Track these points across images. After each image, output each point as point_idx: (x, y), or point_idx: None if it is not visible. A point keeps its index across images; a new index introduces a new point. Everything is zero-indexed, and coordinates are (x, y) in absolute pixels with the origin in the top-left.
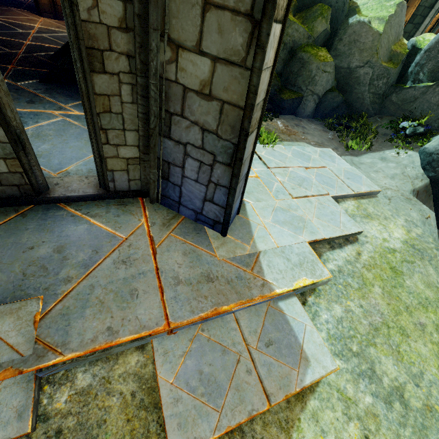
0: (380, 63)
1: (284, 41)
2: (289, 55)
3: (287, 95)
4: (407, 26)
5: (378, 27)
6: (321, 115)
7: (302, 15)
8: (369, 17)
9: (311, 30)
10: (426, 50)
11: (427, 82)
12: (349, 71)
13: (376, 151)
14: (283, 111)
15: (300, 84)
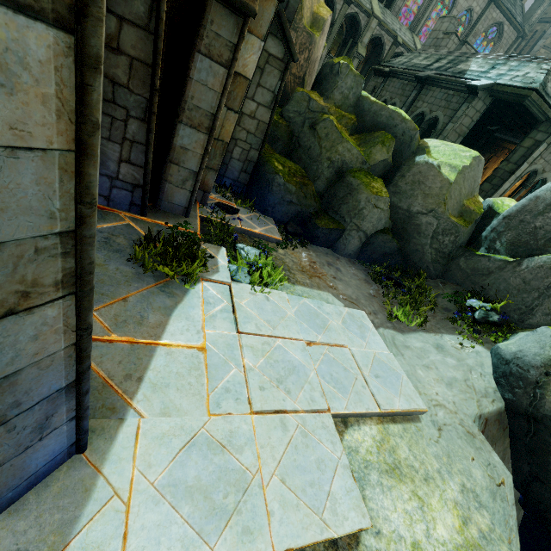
0: (447, 216)
1: (331, 158)
2: (337, 175)
3: (324, 221)
4: (484, 184)
5: (449, 174)
6: (367, 258)
7: (360, 137)
8: (439, 161)
9: (368, 155)
10: (506, 216)
11: (505, 255)
12: (408, 215)
13: (431, 331)
14: (316, 240)
15: (344, 213)
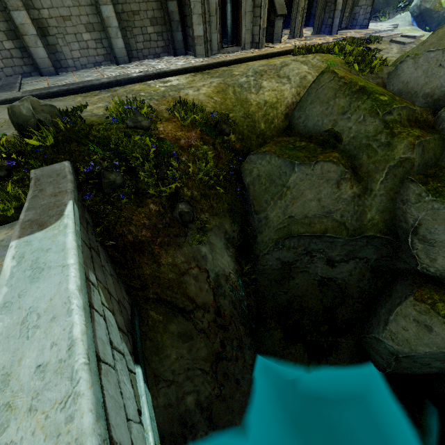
0: None
1: None
2: None
3: None
4: None
5: None
6: None
7: None
8: None
9: None
10: None
11: None
12: None
13: (392, 18)
14: None
15: None
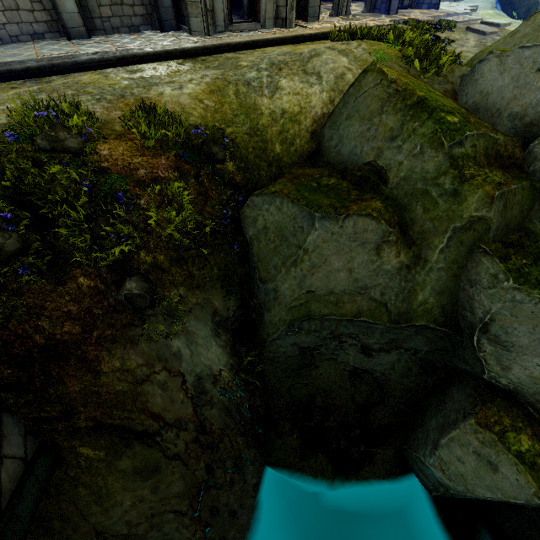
0: None
1: None
2: None
3: None
4: None
5: None
6: None
7: None
8: None
9: None
10: None
11: None
12: None
13: None
14: None
15: None
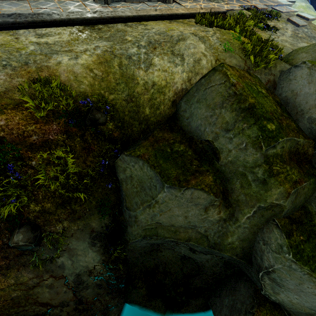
0: None
1: None
2: None
3: None
4: None
5: None
6: None
7: None
8: None
9: None
10: None
11: None
12: None
13: None
14: None
15: None
